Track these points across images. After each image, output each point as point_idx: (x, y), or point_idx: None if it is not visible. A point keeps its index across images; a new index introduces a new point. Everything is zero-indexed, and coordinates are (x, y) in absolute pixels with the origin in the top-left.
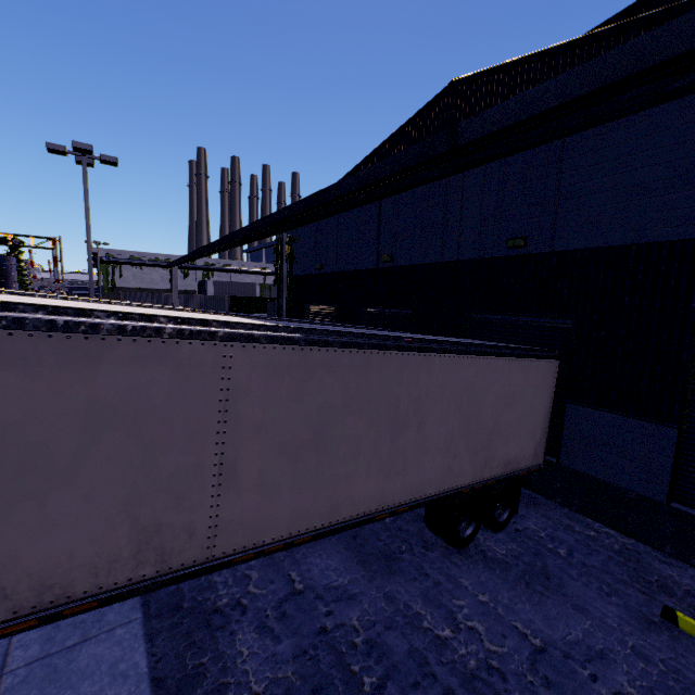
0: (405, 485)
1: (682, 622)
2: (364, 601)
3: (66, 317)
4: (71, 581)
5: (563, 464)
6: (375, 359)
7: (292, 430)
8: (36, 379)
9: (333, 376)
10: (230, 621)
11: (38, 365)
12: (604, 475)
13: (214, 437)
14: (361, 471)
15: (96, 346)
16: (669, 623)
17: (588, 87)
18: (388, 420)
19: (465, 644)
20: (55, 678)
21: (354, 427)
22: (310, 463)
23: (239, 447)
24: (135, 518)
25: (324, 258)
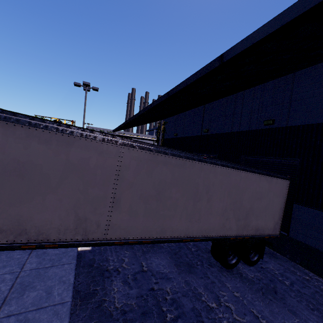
0: (199, 228)
1: None
2: (174, 281)
3: (63, 127)
4: (49, 233)
5: (290, 236)
6: (187, 164)
7: (146, 189)
8: (49, 149)
9: (167, 168)
10: (112, 276)
11: (50, 144)
12: (314, 244)
13: (112, 185)
14: (177, 215)
15: (71, 140)
16: None
17: (276, 27)
18: (192, 194)
19: (222, 312)
20: (39, 277)
21: (175, 193)
22: (153, 206)
23: (122, 192)
24: (77, 213)
25: (178, 131)
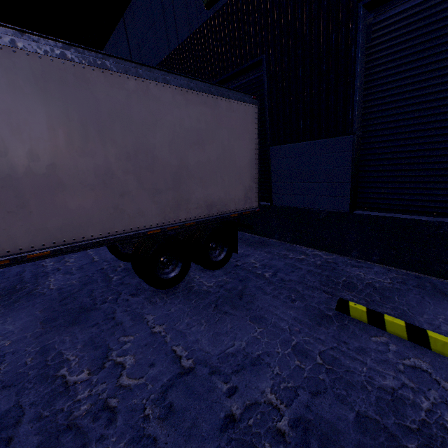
0: (36, 227)
1: (353, 311)
2: (7, 360)
3: None
4: None
5: (275, 204)
6: None
7: None
8: None
9: None
10: None
11: None
12: (303, 203)
13: None
14: None
15: None
16: (342, 314)
17: None
18: None
19: (93, 385)
20: None
21: None
22: None
23: None
24: None
25: None
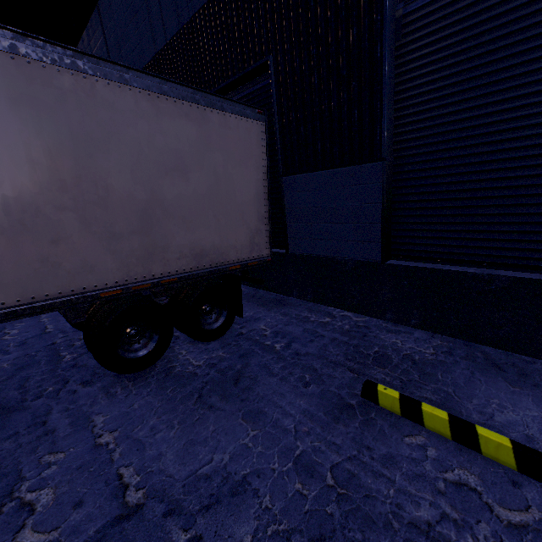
0: None
1: (383, 398)
2: None
3: None
4: None
5: (292, 252)
6: None
7: None
8: None
9: None
10: None
11: None
12: (326, 250)
13: None
14: None
15: None
16: (369, 403)
17: None
18: None
19: None
20: None
21: None
22: None
23: None
24: None
25: None
